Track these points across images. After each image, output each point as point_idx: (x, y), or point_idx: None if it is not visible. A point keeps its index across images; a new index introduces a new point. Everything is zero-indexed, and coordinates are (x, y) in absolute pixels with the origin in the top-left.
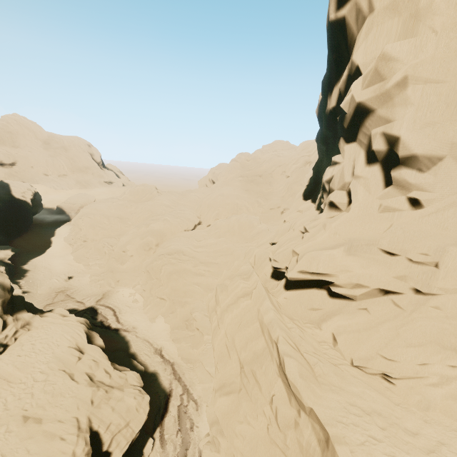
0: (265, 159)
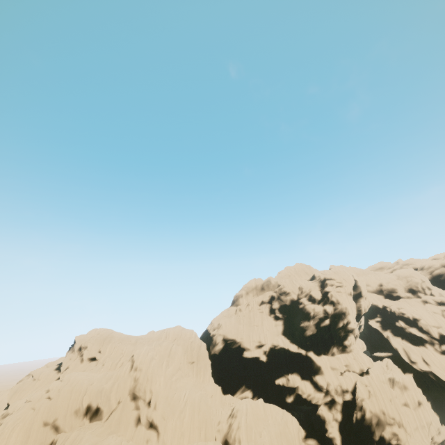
0: (165, 350)
